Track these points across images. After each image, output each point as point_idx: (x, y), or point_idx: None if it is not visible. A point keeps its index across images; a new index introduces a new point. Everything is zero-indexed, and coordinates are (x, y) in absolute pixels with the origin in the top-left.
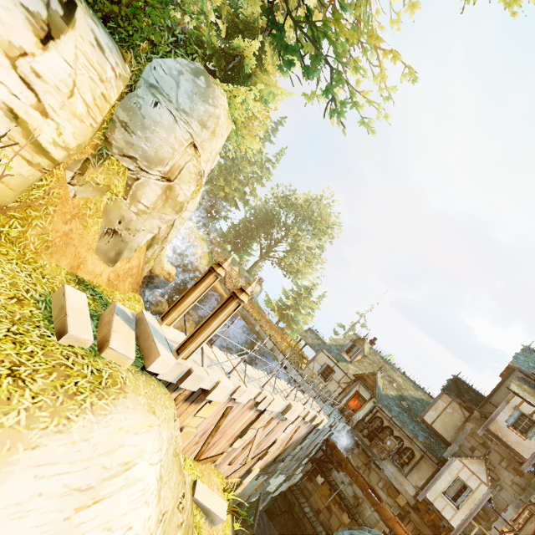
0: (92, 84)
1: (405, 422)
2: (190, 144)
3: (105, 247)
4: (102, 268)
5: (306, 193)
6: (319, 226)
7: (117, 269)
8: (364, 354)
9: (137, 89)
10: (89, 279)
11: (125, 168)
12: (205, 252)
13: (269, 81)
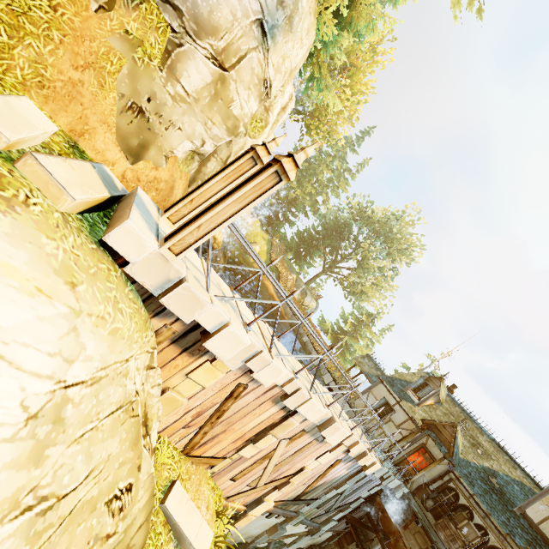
0: None
1: (495, 508)
2: (257, 20)
3: (126, 130)
4: (117, 157)
5: (385, 208)
6: (396, 245)
7: (138, 170)
8: (437, 400)
9: None
10: (93, 159)
11: (167, 25)
12: (263, 252)
13: (372, 8)
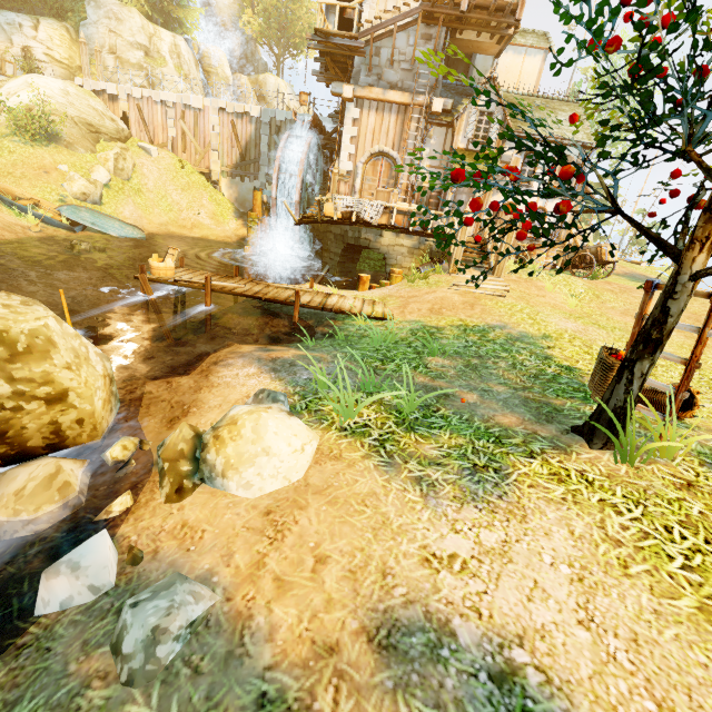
0: (55, 34)
1: None
2: (109, 32)
3: None
4: None
5: None
6: None
7: None
8: None
9: (80, 30)
10: None
11: None
12: None
13: None
